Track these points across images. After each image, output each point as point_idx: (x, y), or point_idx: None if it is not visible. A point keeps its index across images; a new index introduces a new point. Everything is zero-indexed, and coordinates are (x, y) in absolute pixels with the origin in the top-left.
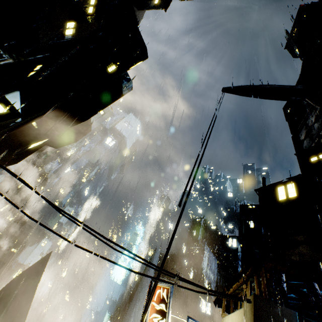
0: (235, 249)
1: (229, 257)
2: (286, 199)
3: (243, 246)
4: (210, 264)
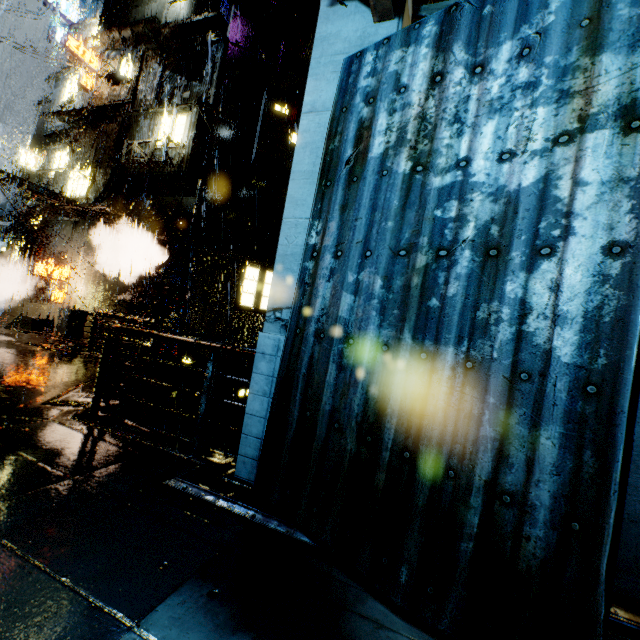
0: None
1: None
2: None
3: None
4: None
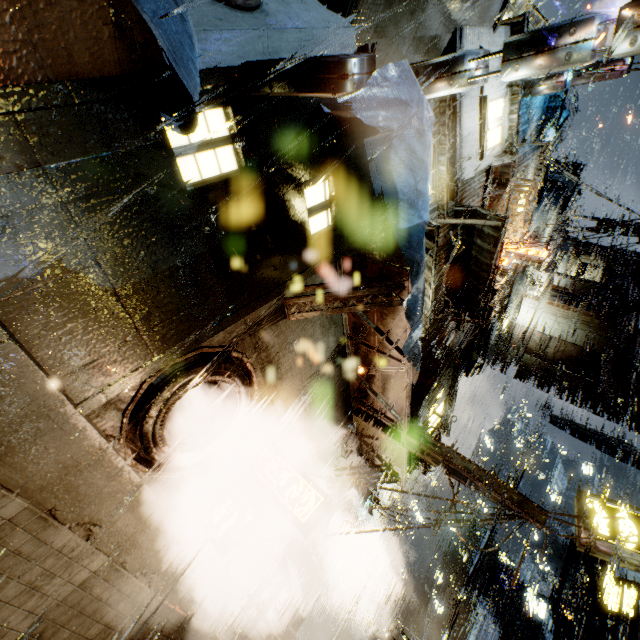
0: (541, 623)
1: (525, 634)
2: (616, 614)
3: (559, 624)
4: (483, 633)
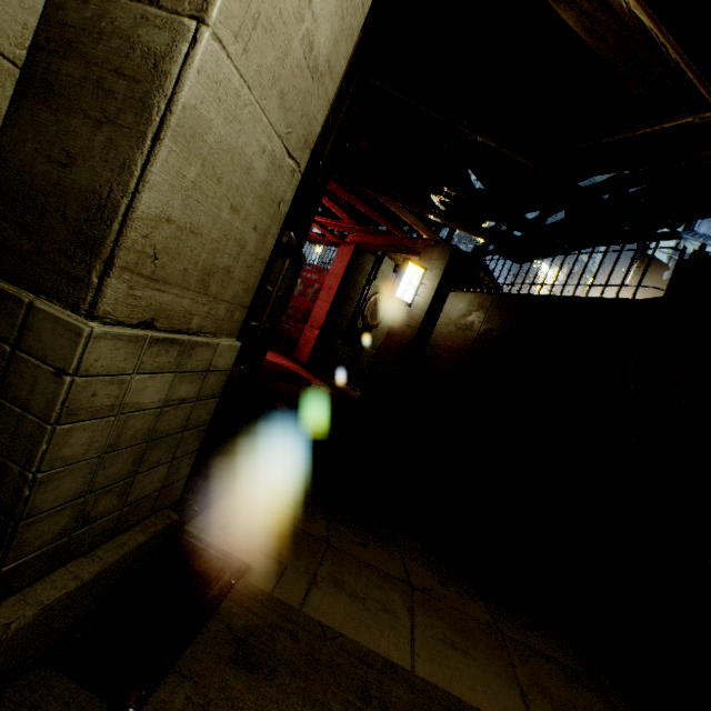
0: None
1: None
2: None
3: None
4: None
